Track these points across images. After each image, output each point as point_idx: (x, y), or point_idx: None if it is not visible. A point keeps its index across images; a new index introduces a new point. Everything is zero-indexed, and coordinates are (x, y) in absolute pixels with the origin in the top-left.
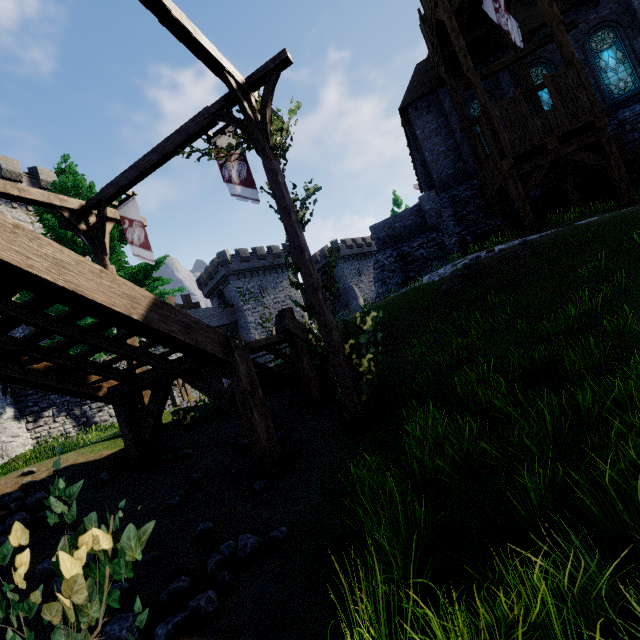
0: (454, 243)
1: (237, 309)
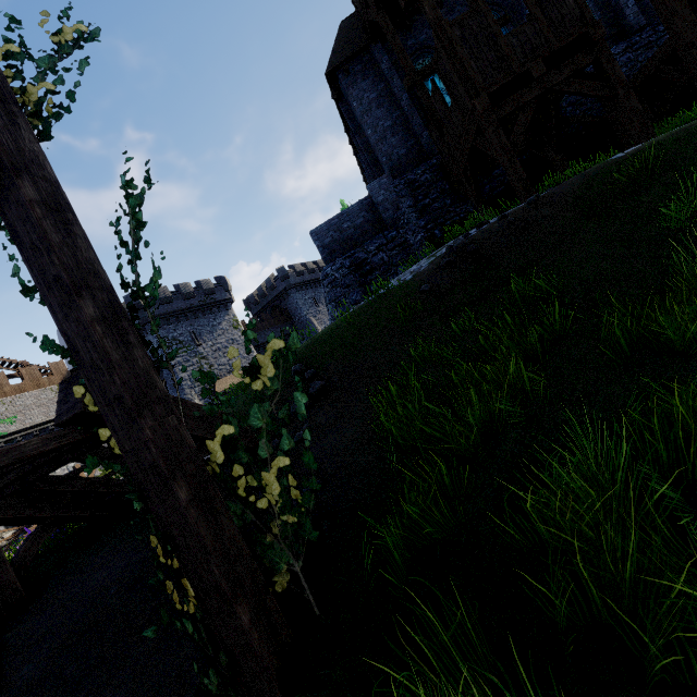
0: (421, 240)
1: None
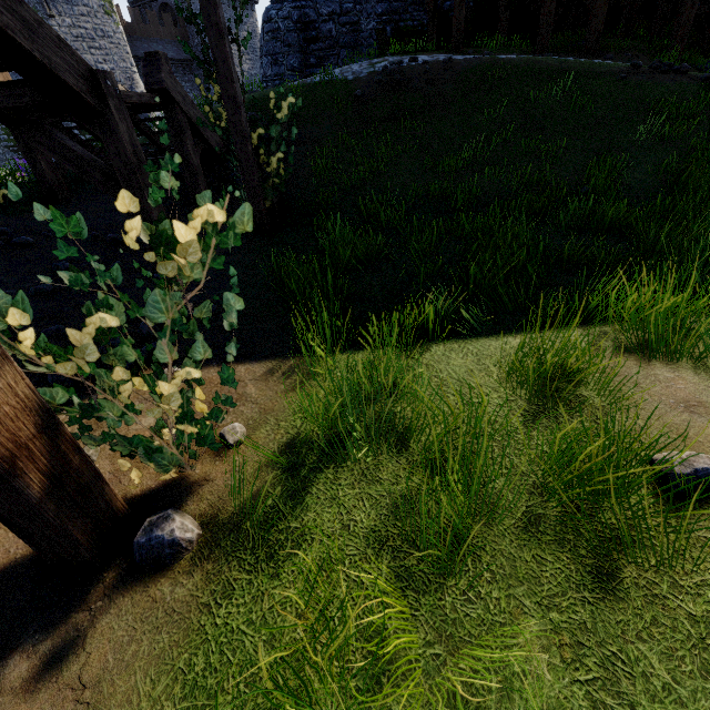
0: (371, 30)
1: None
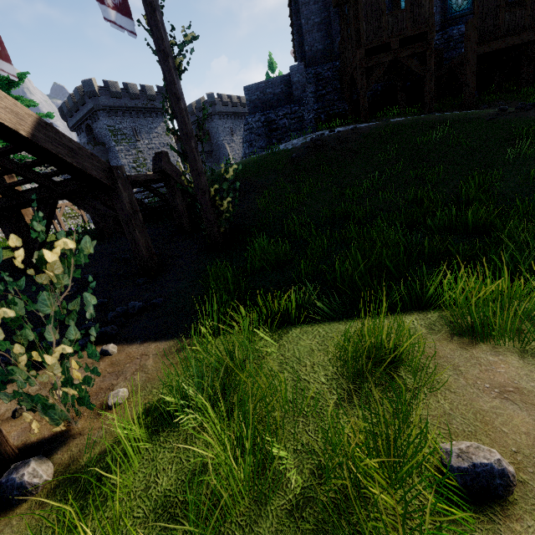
0: (311, 119)
1: (109, 149)
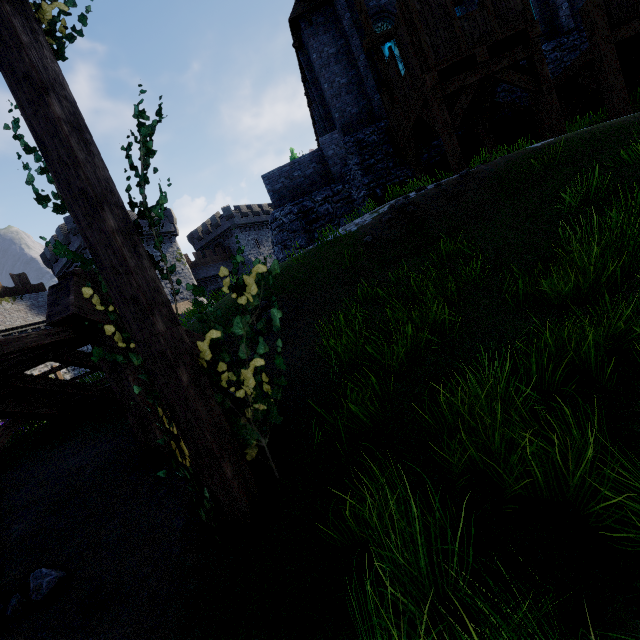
0: (363, 197)
1: None
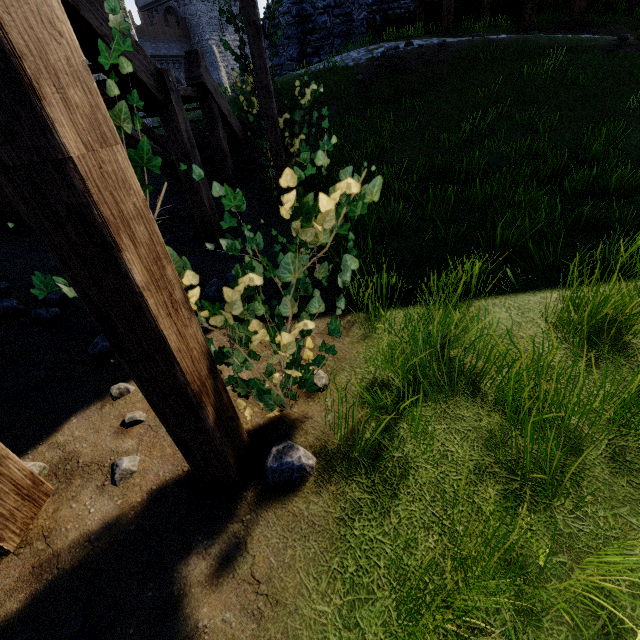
0: (362, 20)
1: None
